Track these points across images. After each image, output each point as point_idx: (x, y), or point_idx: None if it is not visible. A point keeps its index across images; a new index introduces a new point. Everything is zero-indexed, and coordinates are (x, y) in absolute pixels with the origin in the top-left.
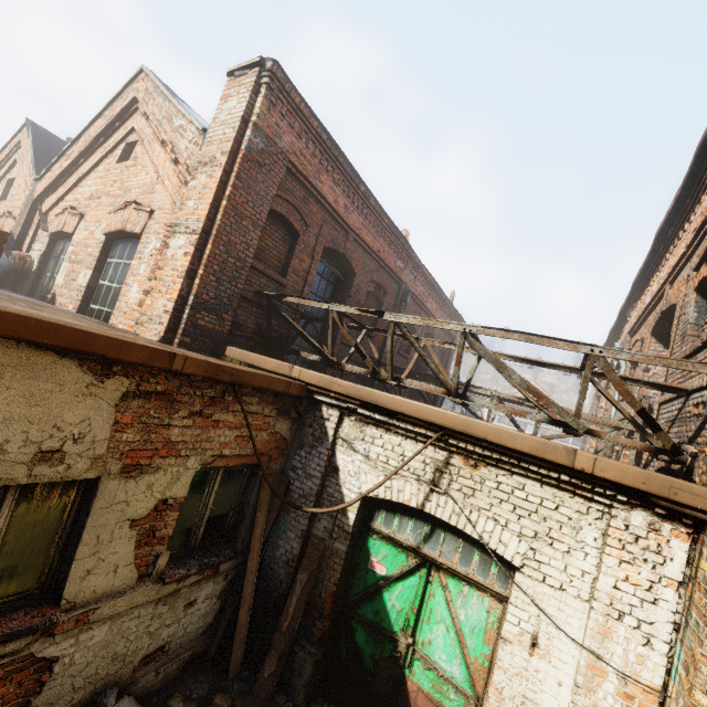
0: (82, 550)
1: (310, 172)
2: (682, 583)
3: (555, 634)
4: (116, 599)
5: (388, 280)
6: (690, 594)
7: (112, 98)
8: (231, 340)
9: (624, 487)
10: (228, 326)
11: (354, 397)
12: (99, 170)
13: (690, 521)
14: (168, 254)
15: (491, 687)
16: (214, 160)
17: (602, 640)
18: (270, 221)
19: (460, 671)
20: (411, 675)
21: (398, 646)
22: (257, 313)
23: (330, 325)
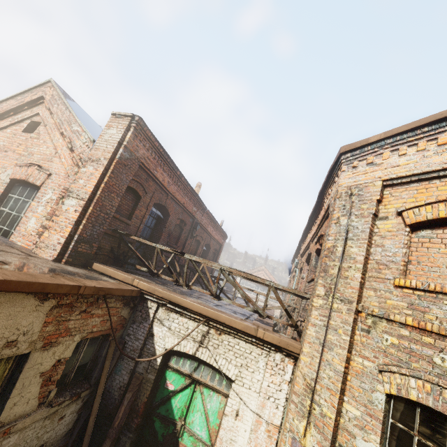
0: (14, 392)
1: (152, 167)
2: (290, 382)
3: (245, 409)
4: (26, 418)
5: (187, 217)
6: (291, 386)
7: (24, 90)
8: (95, 257)
9: (273, 344)
10: (95, 250)
11: (166, 298)
12: (7, 132)
13: (293, 357)
14: (63, 208)
15: (218, 438)
16: (99, 161)
17: (262, 408)
18: (126, 191)
19: (205, 434)
20: (182, 441)
21: (176, 427)
22: (112, 240)
23: (156, 254)
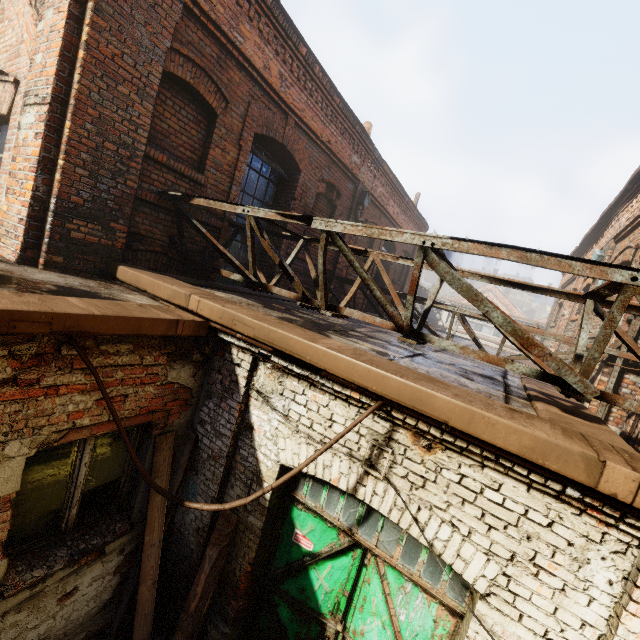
0: None
1: (223, 17)
2: None
3: None
4: None
5: (342, 178)
6: None
7: None
8: (132, 257)
9: None
10: (121, 239)
11: (263, 342)
12: None
13: None
14: (19, 138)
15: None
16: None
17: None
18: (170, 92)
19: None
20: None
21: (325, 631)
22: (167, 220)
23: (249, 236)
